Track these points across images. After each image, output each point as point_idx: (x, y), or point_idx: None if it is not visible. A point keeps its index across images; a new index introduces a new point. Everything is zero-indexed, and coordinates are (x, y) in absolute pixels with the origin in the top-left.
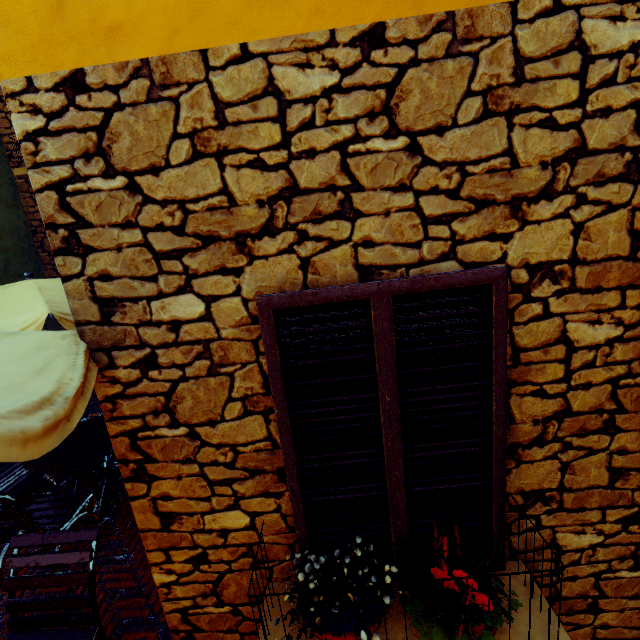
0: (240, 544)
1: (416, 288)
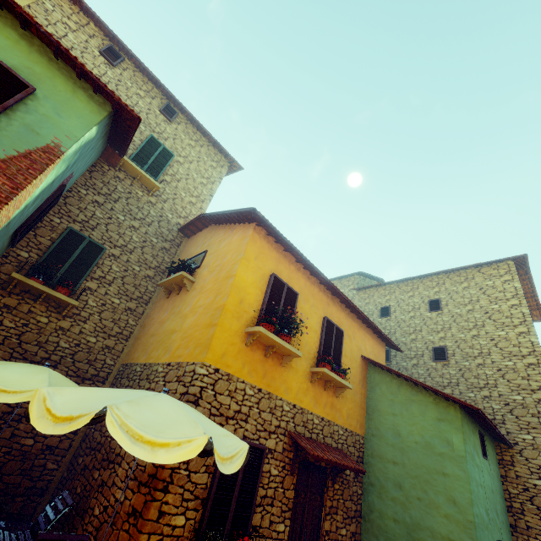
0: (176, 535)
1: (254, 445)
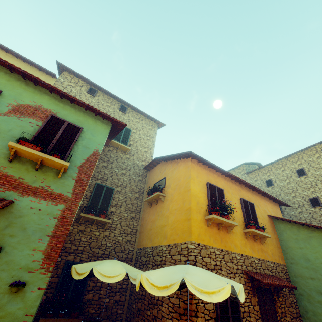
0: None
1: None
